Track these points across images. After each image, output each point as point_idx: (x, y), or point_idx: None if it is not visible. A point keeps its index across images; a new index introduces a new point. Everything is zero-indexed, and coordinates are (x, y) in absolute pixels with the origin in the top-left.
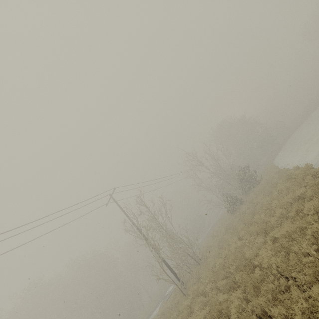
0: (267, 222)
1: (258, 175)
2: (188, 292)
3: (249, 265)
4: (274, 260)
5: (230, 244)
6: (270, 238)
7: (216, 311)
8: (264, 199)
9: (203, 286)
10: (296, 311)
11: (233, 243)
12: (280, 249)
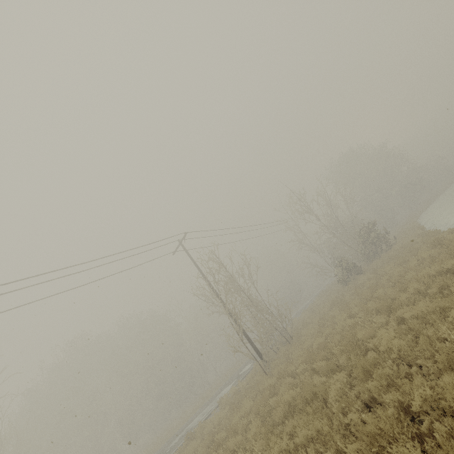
0: (394, 298)
1: (391, 236)
2: (272, 372)
3: (360, 348)
4: (397, 343)
5: (335, 323)
6: (395, 318)
7: (309, 393)
8: (396, 269)
9: (293, 367)
10: (416, 397)
11: (341, 321)
12: (408, 333)
